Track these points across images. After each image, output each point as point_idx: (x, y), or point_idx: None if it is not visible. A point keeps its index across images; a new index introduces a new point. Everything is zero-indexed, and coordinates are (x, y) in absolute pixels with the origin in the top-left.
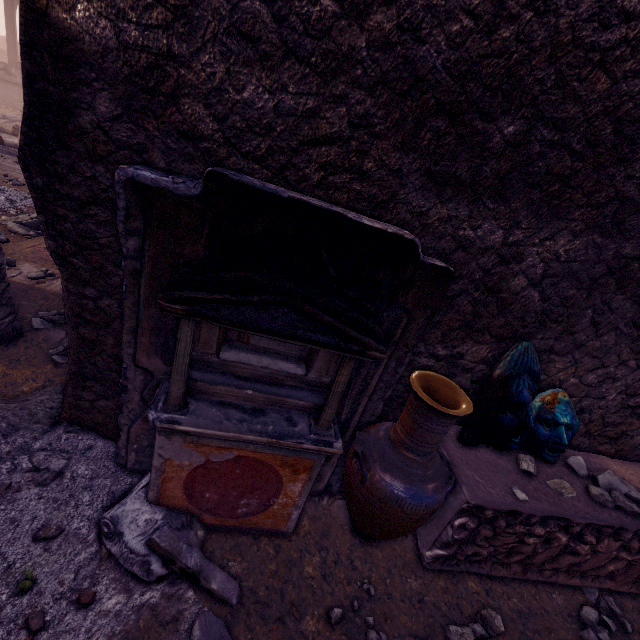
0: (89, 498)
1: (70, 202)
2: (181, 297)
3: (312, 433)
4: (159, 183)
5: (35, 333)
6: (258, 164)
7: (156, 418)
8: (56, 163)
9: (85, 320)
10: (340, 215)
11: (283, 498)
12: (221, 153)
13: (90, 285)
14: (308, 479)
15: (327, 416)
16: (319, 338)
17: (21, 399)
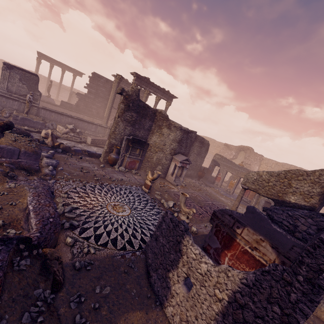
0: None
1: None
2: None
3: None
4: None
5: None
6: None
7: None
8: None
9: None
10: None
11: None
12: None
13: None
14: None
15: None
16: None
17: None
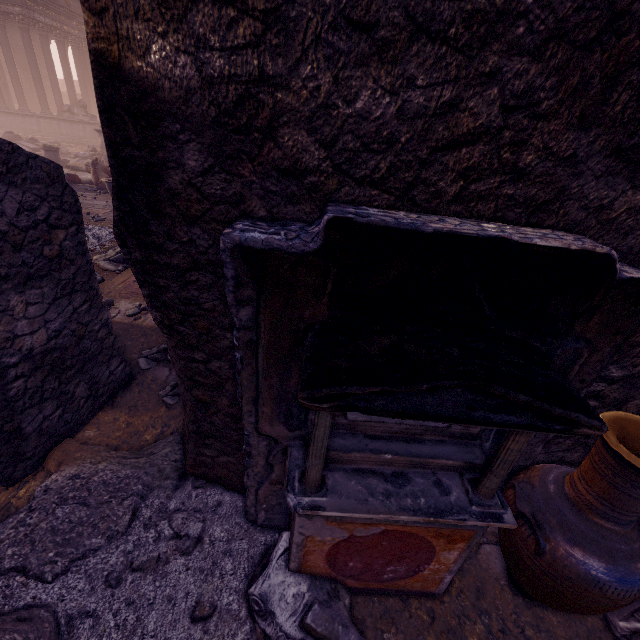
0: (231, 565)
1: (170, 271)
2: (328, 394)
3: (473, 504)
4: (271, 244)
5: (144, 374)
6: (376, 189)
7: (297, 504)
8: (151, 233)
9: (197, 382)
10: (503, 240)
11: (435, 564)
12: (330, 185)
13: (198, 349)
14: (466, 547)
15: (492, 485)
16: (504, 419)
17: (147, 452)
